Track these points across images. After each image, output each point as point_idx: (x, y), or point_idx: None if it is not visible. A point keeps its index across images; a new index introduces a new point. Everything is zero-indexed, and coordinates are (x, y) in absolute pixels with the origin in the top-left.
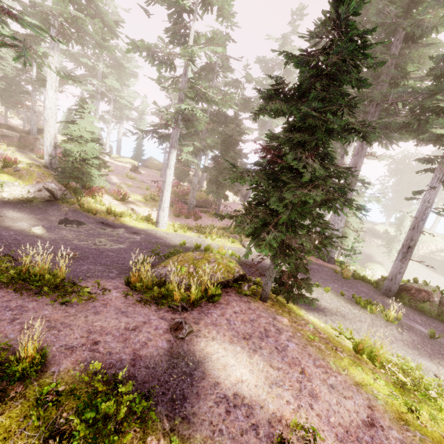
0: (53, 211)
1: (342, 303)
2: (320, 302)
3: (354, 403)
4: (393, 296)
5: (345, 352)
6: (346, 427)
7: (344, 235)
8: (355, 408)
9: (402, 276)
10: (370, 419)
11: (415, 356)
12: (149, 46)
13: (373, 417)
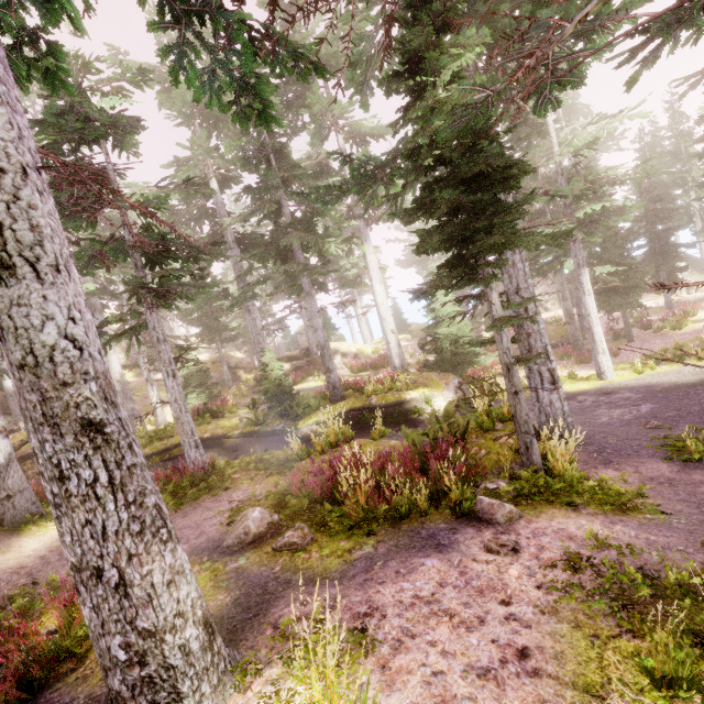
0: None
1: None
2: None
3: None
4: None
5: None
6: None
7: None
8: None
9: None
10: None
11: None
12: None
13: None
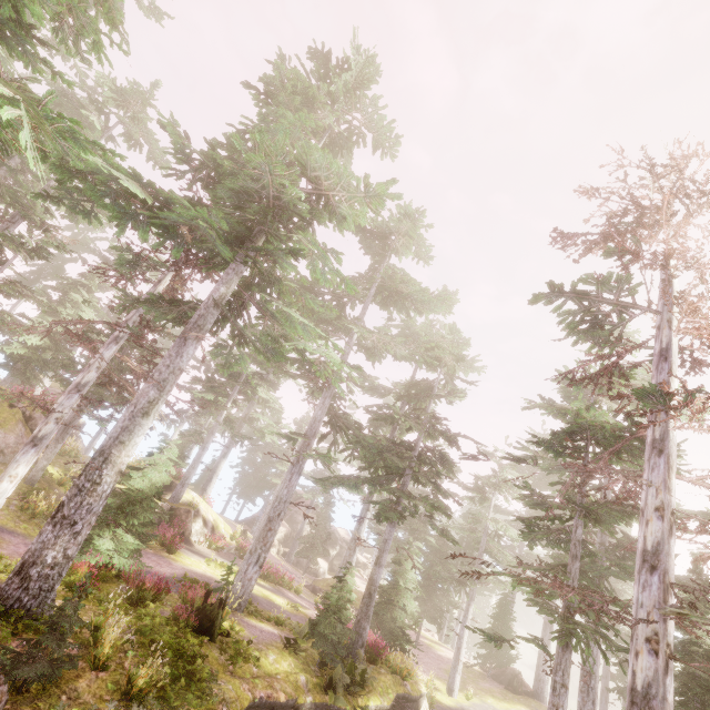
0: None
1: None
2: None
3: None
4: None
5: None
6: None
7: None
8: None
9: None
10: None
11: None
12: (488, 521)
13: None
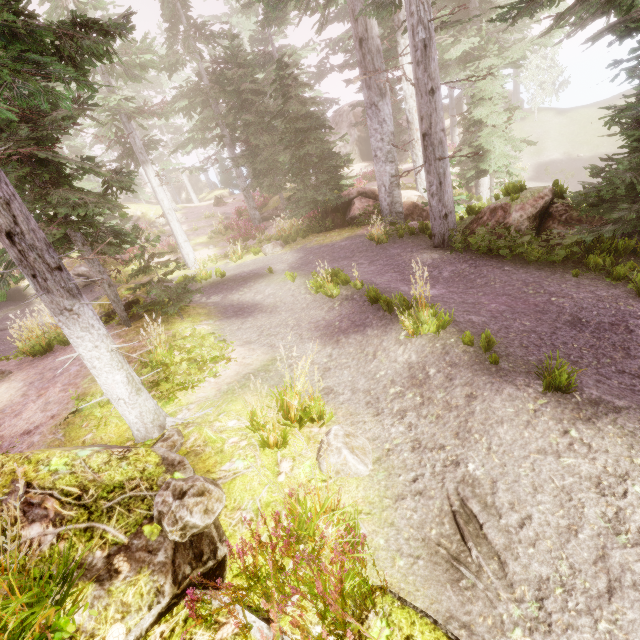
0: (88, 295)
1: (297, 291)
2: (263, 301)
3: (44, 415)
4: (443, 243)
5: (138, 362)
6: (3, 438)
7: (485, 152)
8: (36, 420)
9: (439, 199)
10: (34, 428)
11: (305, 341)
12: None
13: (42, 425)
